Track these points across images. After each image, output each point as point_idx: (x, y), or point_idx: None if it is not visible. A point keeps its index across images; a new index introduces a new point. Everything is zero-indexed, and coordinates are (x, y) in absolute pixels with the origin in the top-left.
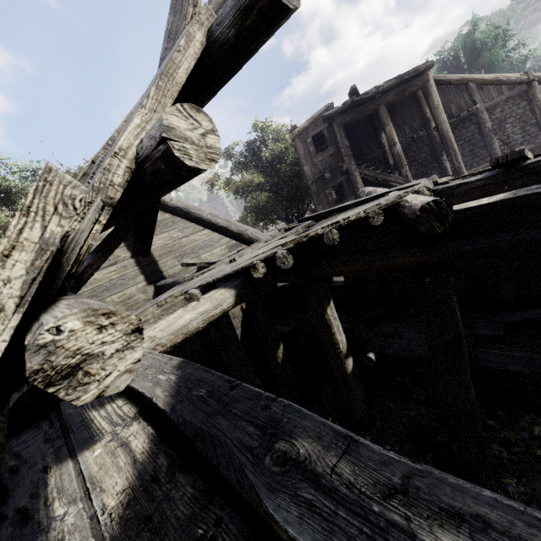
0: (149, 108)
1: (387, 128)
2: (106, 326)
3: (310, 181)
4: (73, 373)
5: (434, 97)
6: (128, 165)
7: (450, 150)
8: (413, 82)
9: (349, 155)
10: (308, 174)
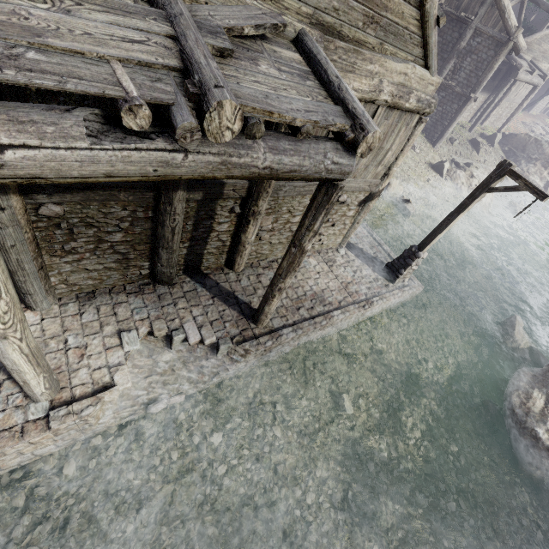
0: None
1: None
2: None
3: None
4: None
5: None
6: None
7: None
8: None
9: None
10: None
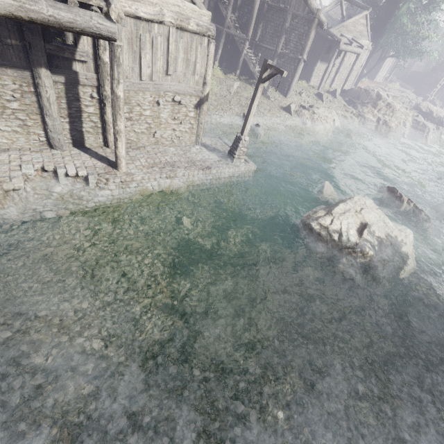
0: None
1: None
2: None
3: None
4: None
5: None
6: None
7: (251, 16)
8: None
9: None
10: None
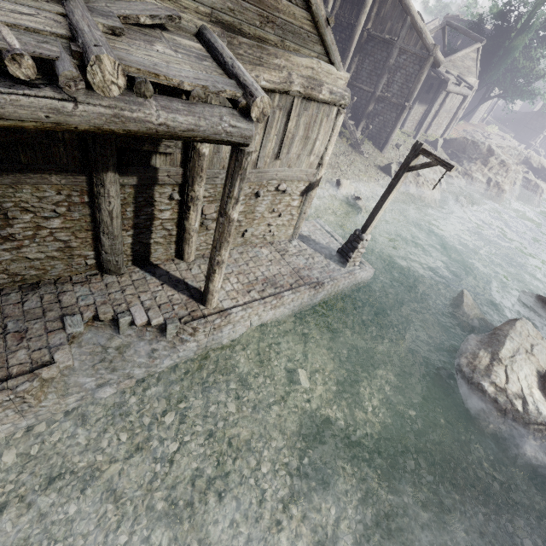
0: None
1: None
2: None
3: None
4: None
5: None
6: None
7: (348, 49)
8: None
9: None
10: None
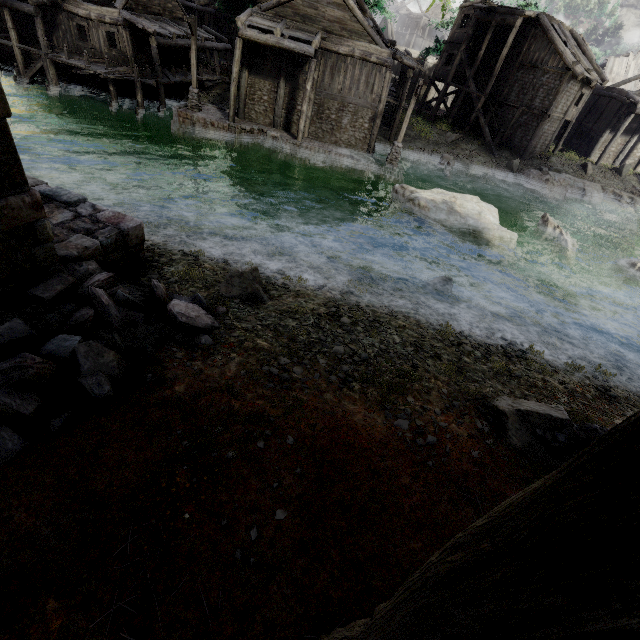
0: None
1: (485, 38)
2: None
3: (444, 41)
4: None
5: (510, 36)
6: None
7: (492, 74)
8: (511, 18)
9: (465, 40)
10: (449, 37)
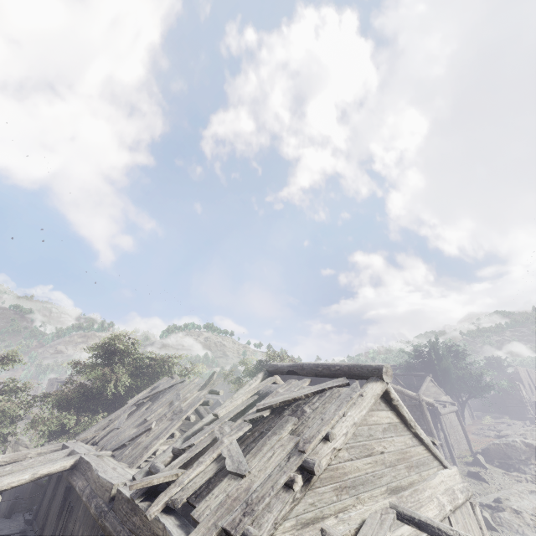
0: (191, 410)
1: None
2: (179, 433)
3: None
4: (175, 435)
5: None
6: (186, 417)
7: None
8: None
9: None
10: None
